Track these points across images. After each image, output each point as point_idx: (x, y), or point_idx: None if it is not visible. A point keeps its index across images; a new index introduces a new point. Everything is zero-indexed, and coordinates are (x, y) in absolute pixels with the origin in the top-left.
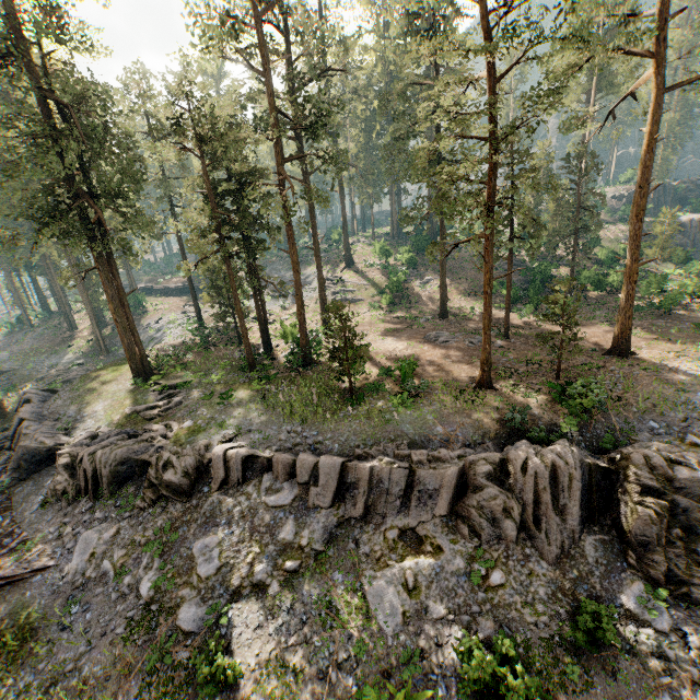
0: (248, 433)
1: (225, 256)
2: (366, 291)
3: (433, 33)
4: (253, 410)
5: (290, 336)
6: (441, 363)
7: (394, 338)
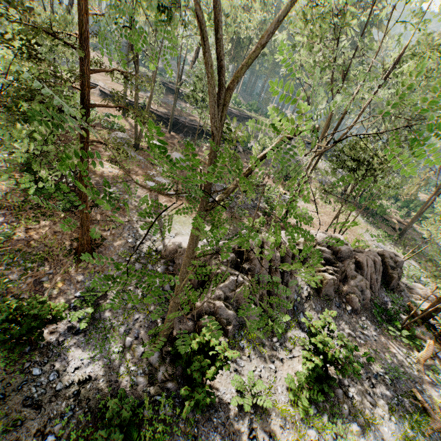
0: None
1: None
2: None
3: None
4: None
5: None
6: None
7: None
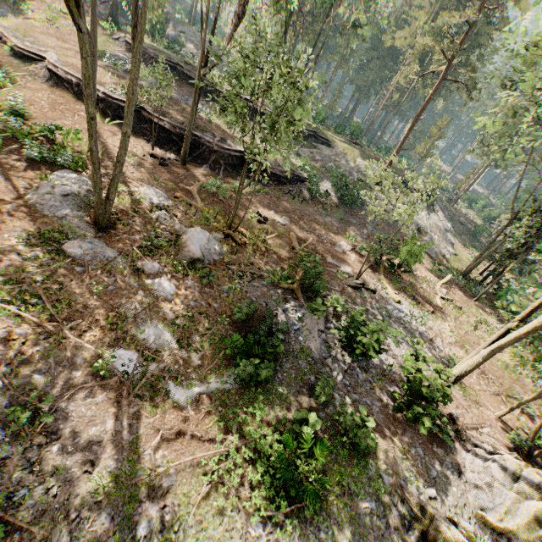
0: None
1: None
2: None
3: None
4: None
5: None
6: None
7: None
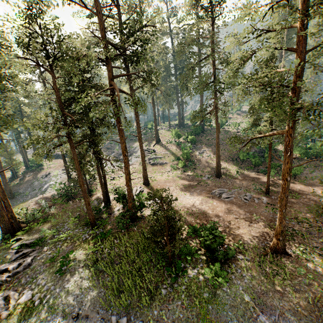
0: (75, 322)
1: (71, 146)
2: (169, 157)
3: (212, 4)
4: (85, 280)
5: (122, 196)
6: (231, 220)
7: (191, 193)
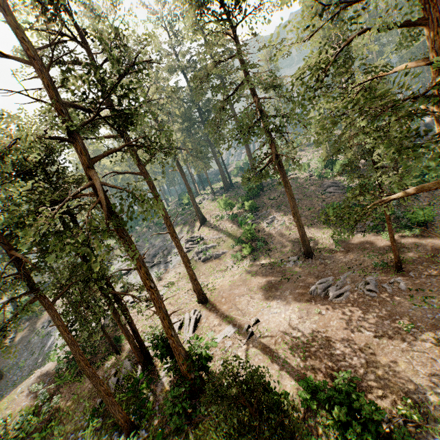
0: None
1: (44, 304)
2: (225, 243)
3: (225, 9)
4: None
5: (167, 346)
6: (366, 344)
7: (278, 301)
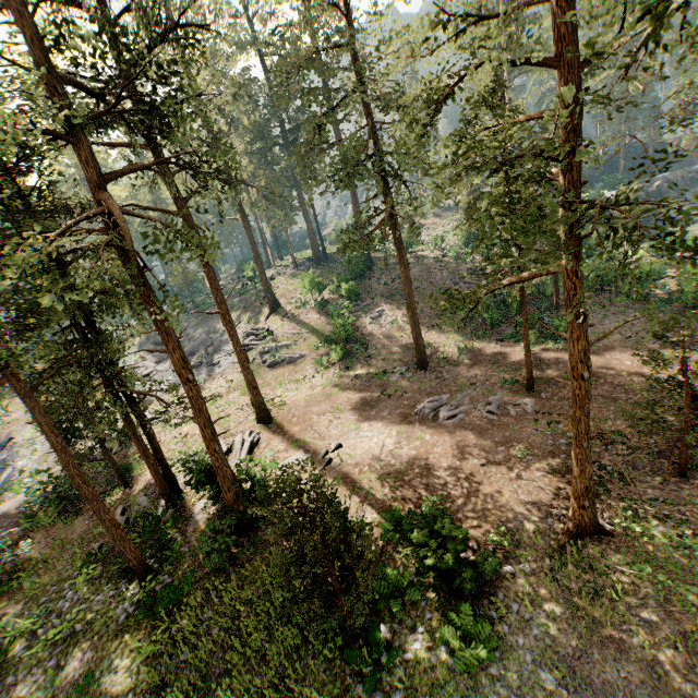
0: None
1: (19, 390)
2: (306, 342)
3: None
4: None
5: (206, 473)
6: (471, 472)
7: (371, 423)
